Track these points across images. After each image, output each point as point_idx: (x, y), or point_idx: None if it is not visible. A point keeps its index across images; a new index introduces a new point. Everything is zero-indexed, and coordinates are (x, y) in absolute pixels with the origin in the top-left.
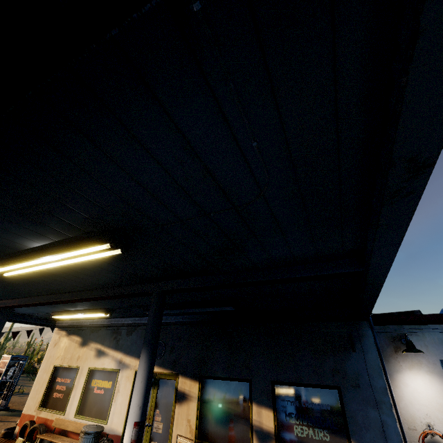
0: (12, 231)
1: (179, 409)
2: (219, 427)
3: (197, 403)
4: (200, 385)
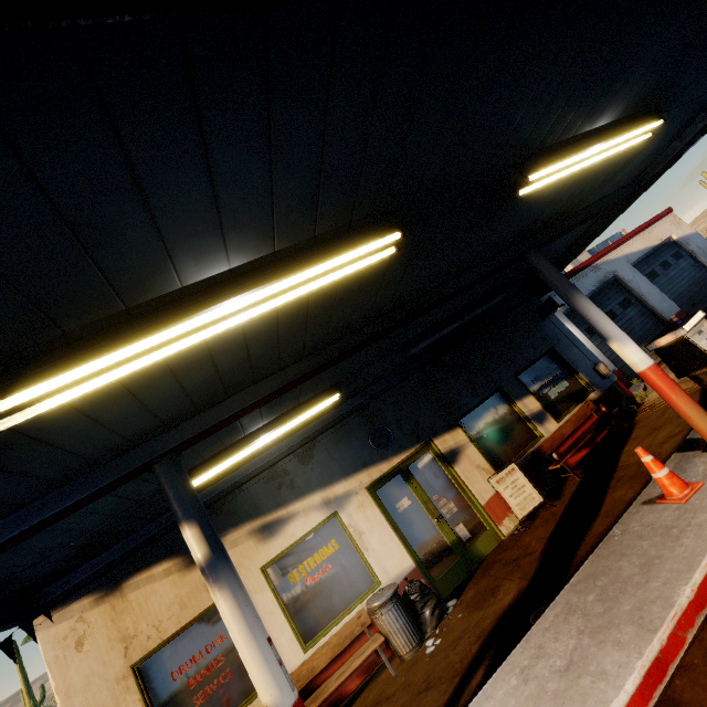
0: (635, 85)
1: (460, 467)
2: (505, 445)
3: (474, 444)
4: (462, 428)
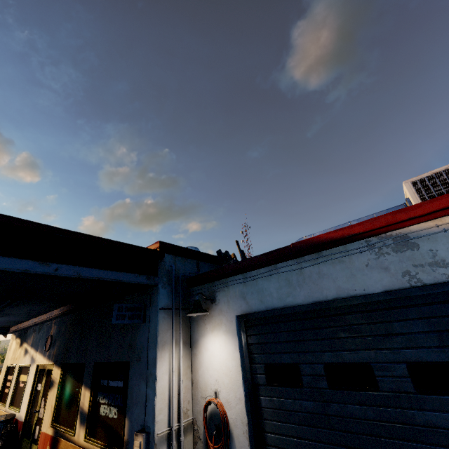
0: None
1: (49, 396)
2: (65, 410)
3: (57, 389)
4: (62, 372)
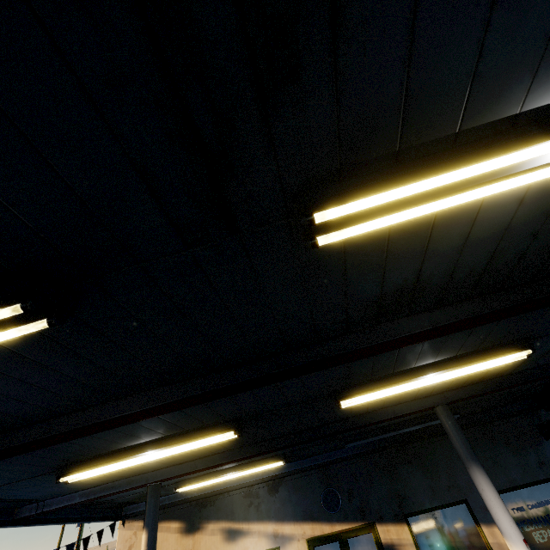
0: (442, 349)
1: None
2: None
3: (417, 549)
4: (409, 526)
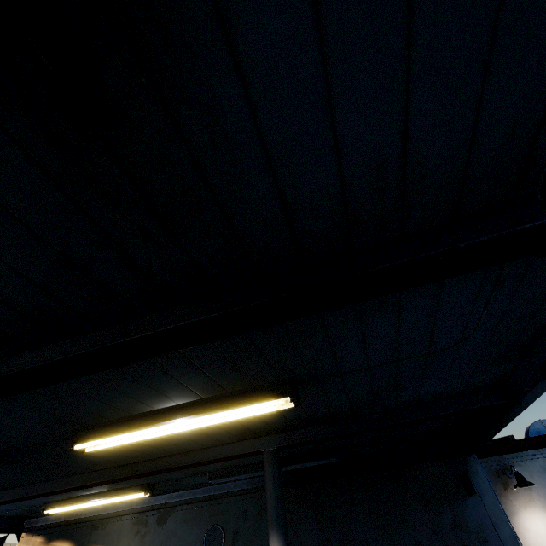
0: (161, 391)
1: None
2: None
3: None
4: None
